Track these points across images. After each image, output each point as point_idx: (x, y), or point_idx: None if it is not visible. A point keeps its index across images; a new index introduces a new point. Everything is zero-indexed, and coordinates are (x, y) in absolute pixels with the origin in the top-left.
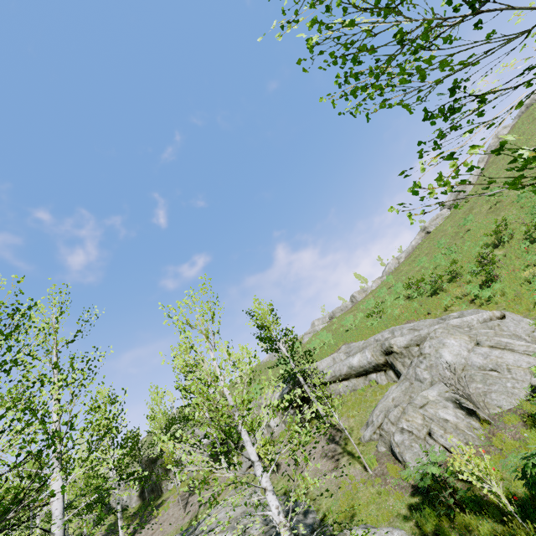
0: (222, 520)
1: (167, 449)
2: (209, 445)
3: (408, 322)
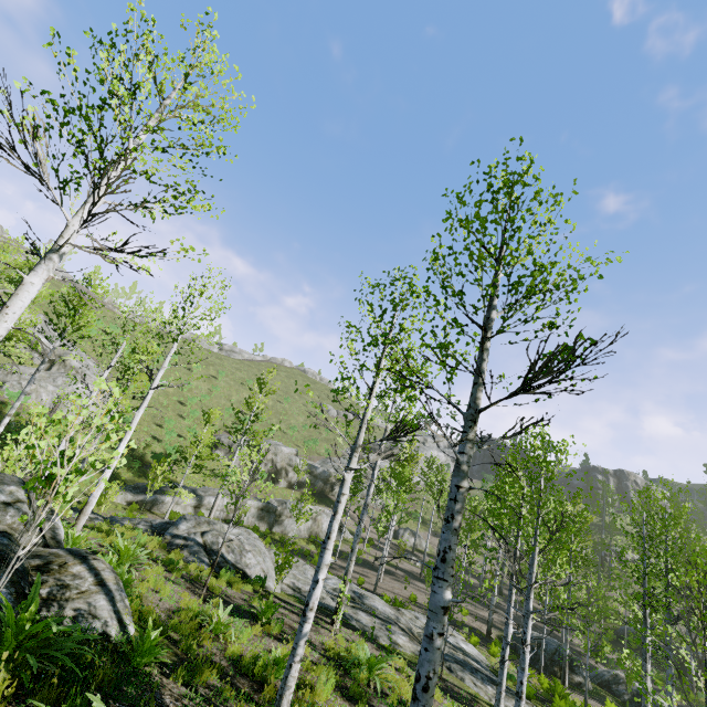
0: None
1: None
2: None
3: (94, 358)
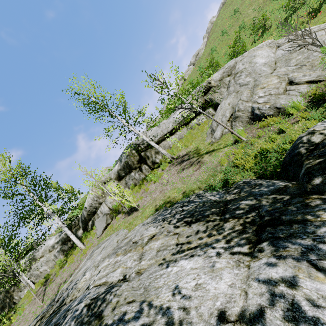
0: (90, 267)
1: (2, 256)
2: (58, 242)
3: None
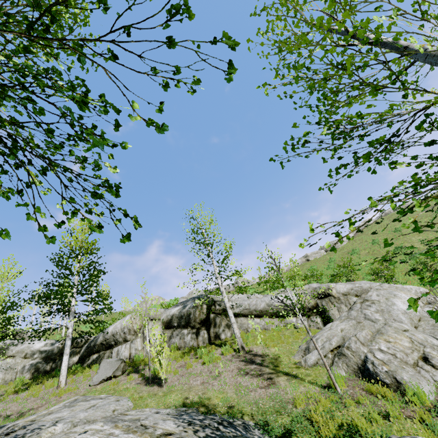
0: (67, 419)
1: None
2: (43, 352)
3: None
